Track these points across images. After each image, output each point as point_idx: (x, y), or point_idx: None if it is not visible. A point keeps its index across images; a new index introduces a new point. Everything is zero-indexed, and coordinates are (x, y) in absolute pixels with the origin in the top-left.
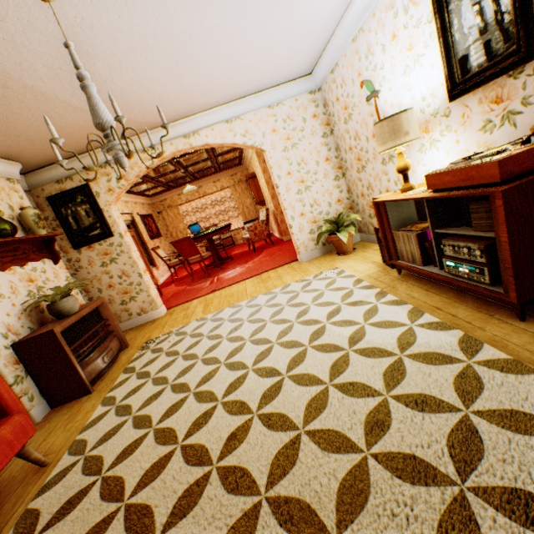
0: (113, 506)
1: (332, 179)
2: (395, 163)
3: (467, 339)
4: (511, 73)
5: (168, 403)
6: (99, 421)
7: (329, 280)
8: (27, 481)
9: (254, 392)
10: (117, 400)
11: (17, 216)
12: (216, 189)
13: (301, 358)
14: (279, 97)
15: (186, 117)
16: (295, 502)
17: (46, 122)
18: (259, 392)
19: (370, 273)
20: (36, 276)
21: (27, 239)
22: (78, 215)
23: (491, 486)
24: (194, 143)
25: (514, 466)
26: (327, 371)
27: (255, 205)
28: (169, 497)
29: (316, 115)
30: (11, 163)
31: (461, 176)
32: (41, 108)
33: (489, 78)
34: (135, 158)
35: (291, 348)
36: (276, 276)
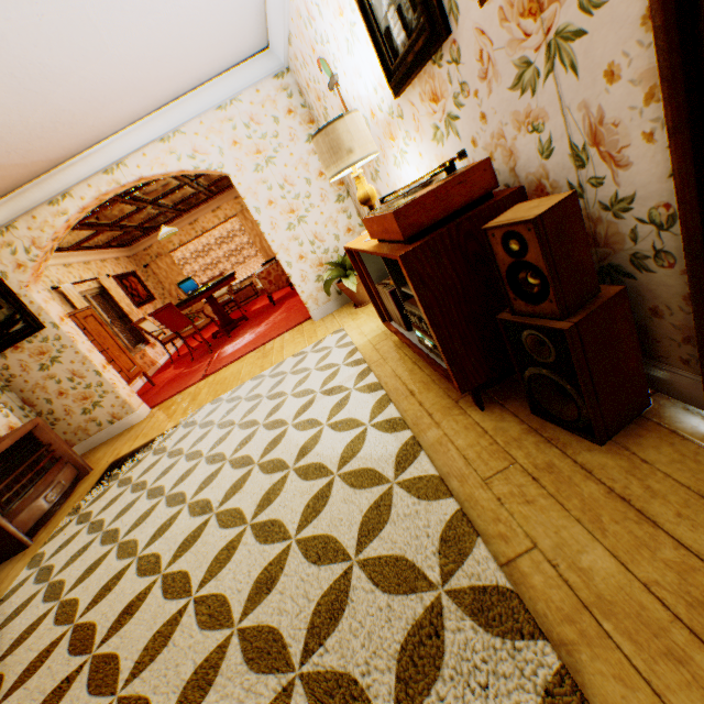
0: None
1: (334, 202)
2: (382, 180)
3: (412, 444)
4: (434, 58)
5: (91, 560)
6: (18, 591)
7: (328, 352)
8: None
9: (177, 539)
10: (47, 558)
11: None
12: (218, 221)
13: (243, 483)
14: (231, 90)
15: (97, 142)
16: (144, 702)
17: None
18: (180, 539)
19: (374, 336)
20: None
21: None
22: None
23: (328, 669)
24: (123, 179)
25: (357, 641)
26: (258, 503)
27: None
28: (36, 701)
29: (292, 110)
30: None
31: (381, 227)
32: None
33: (415, 66)
34: (42, 215)
35: (242, 467)
36: (280, 347)
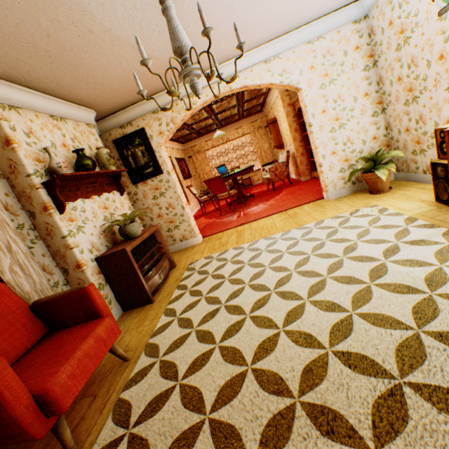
0: (195, 416)
1: (369, 116)
2: None
3: None
4: None
5: (225, 322)
6: (165, 329)
7: (370, 218)
8: (115, 371)
9: (317, 325)
10: (176, 313)
11: (94, 155)
12: (237, 136)
13: (366, 296)
14: (321, 30)
15: (228, 60)
16: None
17: (136, 42)
18: (324, 326)
19: (422, 211)
20: (109, 205)
21: (103, 173)
22: (136, 156)
23: None
24: (233, 85)
25: None
26: (408, 315)
27: (272, 149)
28: (253, 423)
29: (359, 47)
30: (89, 111)
31: None
32: (114, 54)
33: None
34: (181, 104)
35: (348, 284)
36: (304, 213)
